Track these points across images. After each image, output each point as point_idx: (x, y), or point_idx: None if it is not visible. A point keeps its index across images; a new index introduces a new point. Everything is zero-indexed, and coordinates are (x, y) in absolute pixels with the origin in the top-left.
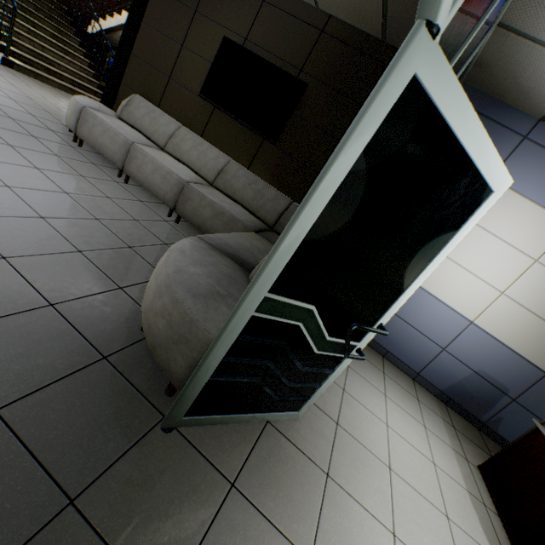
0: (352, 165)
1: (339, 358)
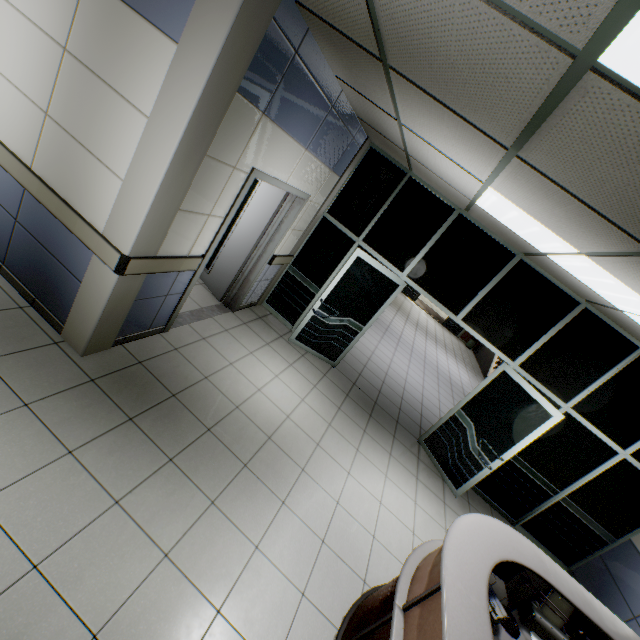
0: (487, 383)
1: (481, 467)
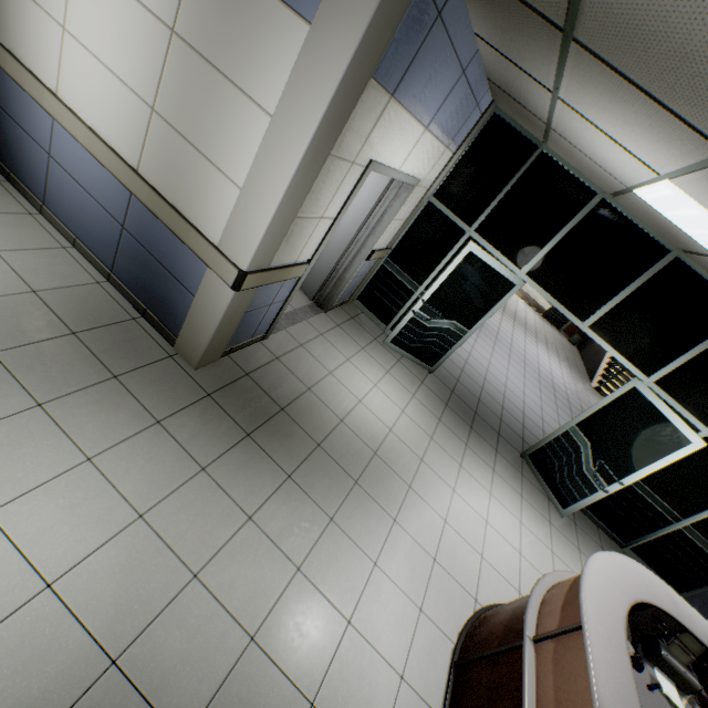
0: (611, 400)
1: (595, 489)
